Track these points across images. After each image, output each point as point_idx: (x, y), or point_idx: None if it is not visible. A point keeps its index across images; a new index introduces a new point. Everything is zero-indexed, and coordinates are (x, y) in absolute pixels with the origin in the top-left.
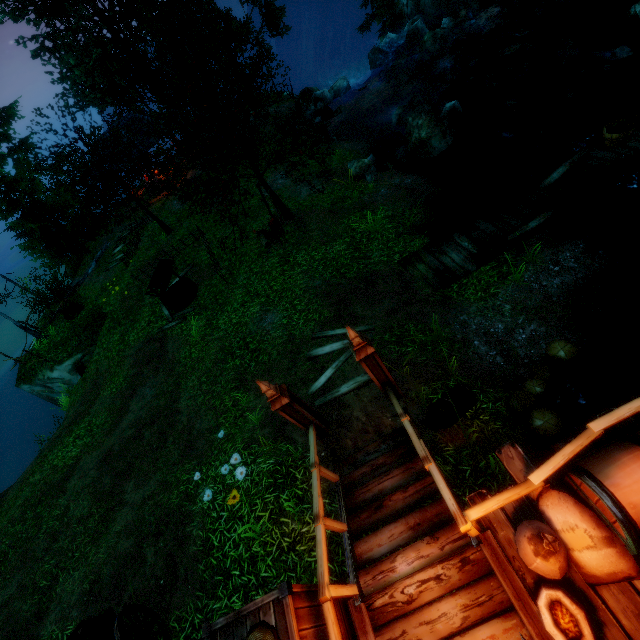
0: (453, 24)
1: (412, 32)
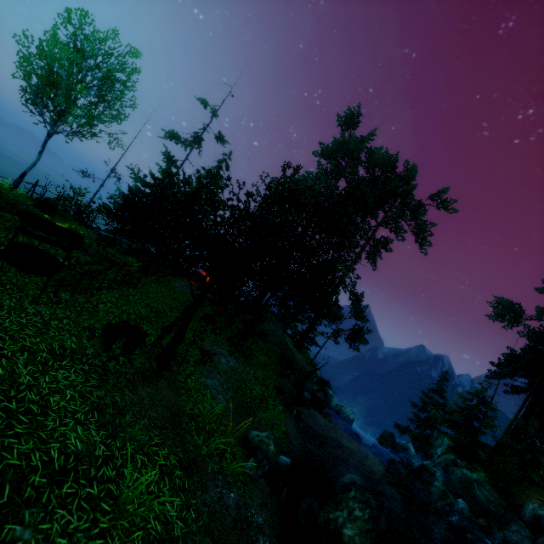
0: (468, 514)
1: (428, 468)
